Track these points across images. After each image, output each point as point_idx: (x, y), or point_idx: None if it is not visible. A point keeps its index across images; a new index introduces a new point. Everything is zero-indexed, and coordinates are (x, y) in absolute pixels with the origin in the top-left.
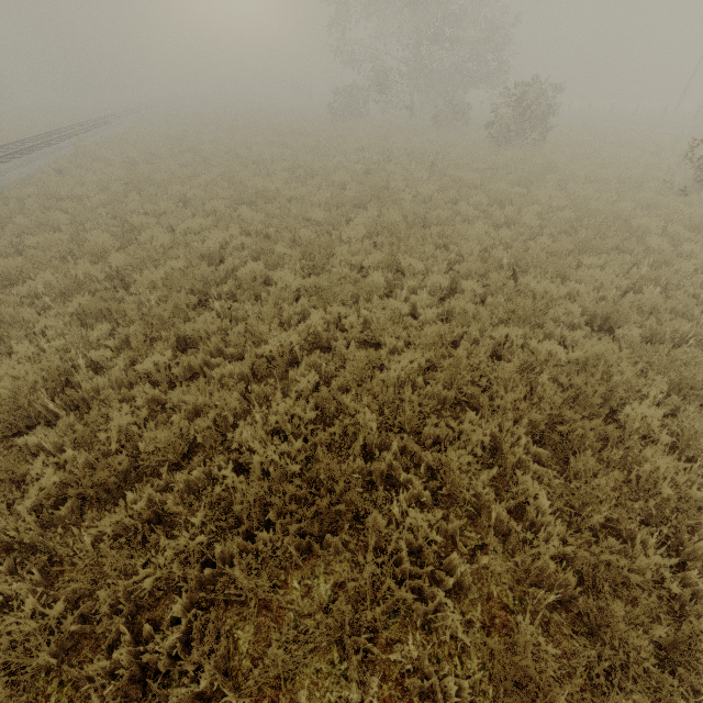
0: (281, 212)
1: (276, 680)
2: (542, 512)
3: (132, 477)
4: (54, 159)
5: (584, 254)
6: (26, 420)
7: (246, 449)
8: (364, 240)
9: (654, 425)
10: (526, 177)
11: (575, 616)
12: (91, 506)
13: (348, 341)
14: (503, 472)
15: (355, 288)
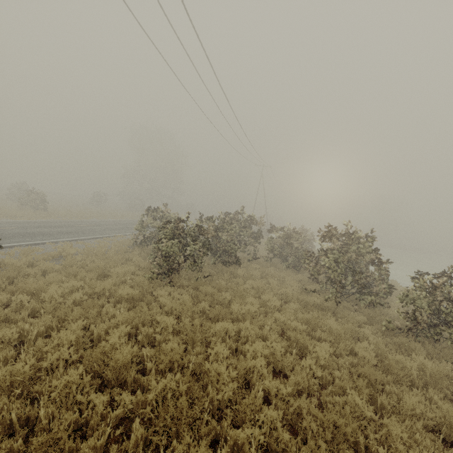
0: None
1: None
2: None
3: None
4: None
5: None
6: None
7: None
8: None
9: None
10: None
11: None
12: None
13: None
14: None
15: None
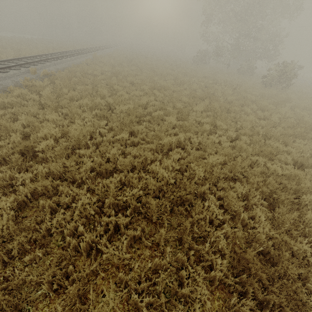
0: (169, 95)
1: (157, 244)
2: (261, 222)
3: (114, 171)
4: (86, 59)
5: (297, 138)
6: (78, 145)
7: (152, 173)
8: (203, 112)
9: None
10: (276, 102)
11: (267, 259)
12: (98, 177)
13: (191, 147)
14: (247, 207)
15: (197, 129)
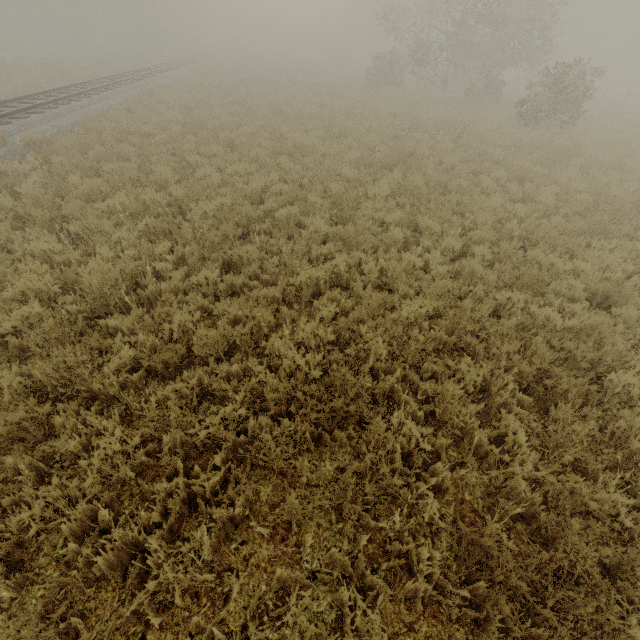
0: (315, 166)
1: (286, 524)
2: (518, 445)
3: (186, 361)
4: (125, 99)
5: (596, 236)
6: (106, 307)
7: (274, 356)
8: (388, 198)
9: (635, 393)
10: (549, 158)
11: (533, 529)
12: (153, 379)
13: (365, 284)
14: (488, 411)
15: (376, 239)
